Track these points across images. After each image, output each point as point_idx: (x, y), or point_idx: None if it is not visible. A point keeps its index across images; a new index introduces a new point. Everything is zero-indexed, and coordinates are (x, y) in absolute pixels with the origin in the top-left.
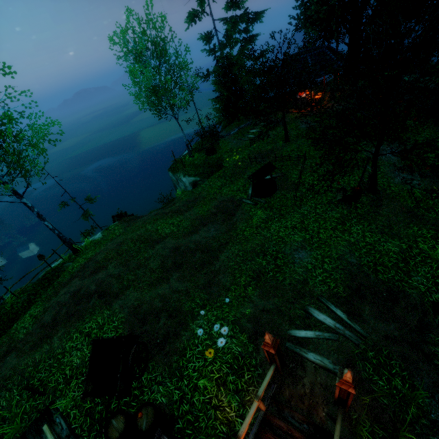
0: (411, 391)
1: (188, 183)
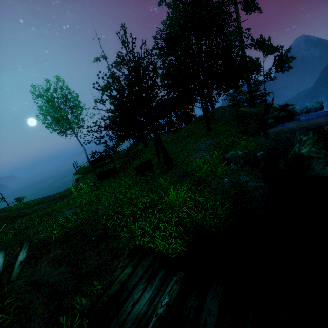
0: None
1: (75, 180)
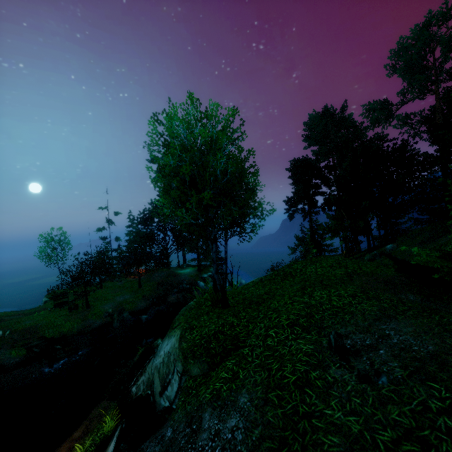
0: None
1: (44, 301)
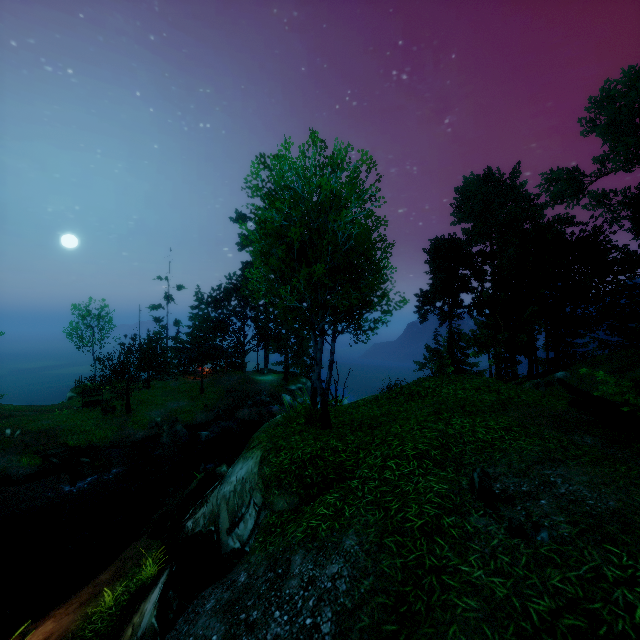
0: (2, 449)
1: (68, 397)
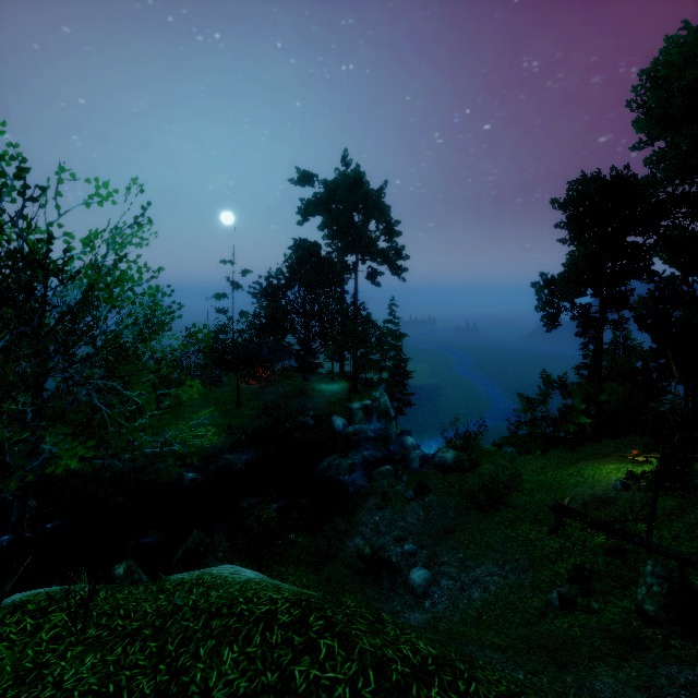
0: None
1: None
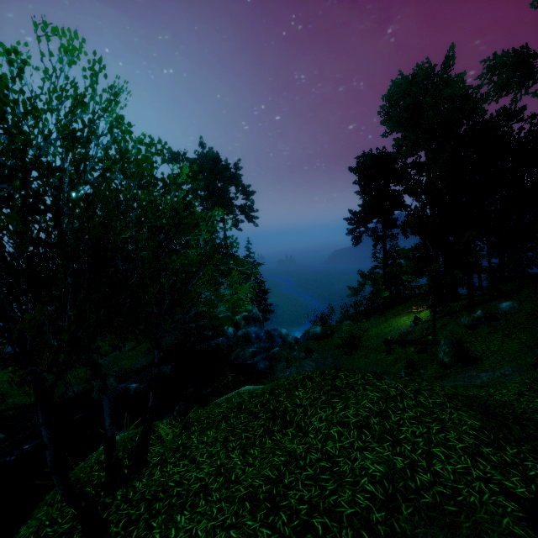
0: None
1: None
